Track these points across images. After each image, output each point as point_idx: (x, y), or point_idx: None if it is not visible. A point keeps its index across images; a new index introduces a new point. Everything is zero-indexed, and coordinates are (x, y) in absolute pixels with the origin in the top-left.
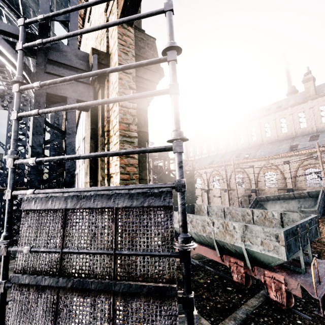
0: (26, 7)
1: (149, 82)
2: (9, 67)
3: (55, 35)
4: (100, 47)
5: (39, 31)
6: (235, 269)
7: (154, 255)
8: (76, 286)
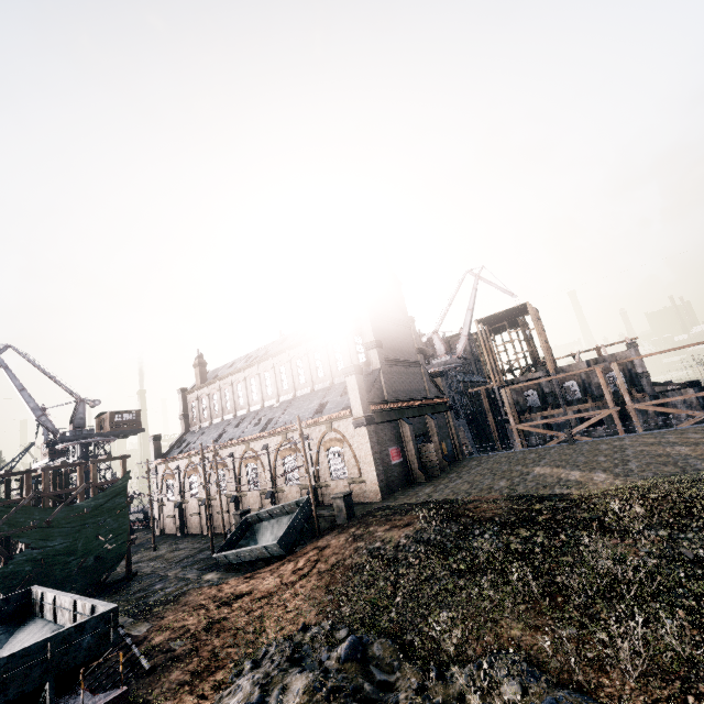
0: None
1: None
2: None
3: None
4: None
5: None
6: None
7: None
8: None
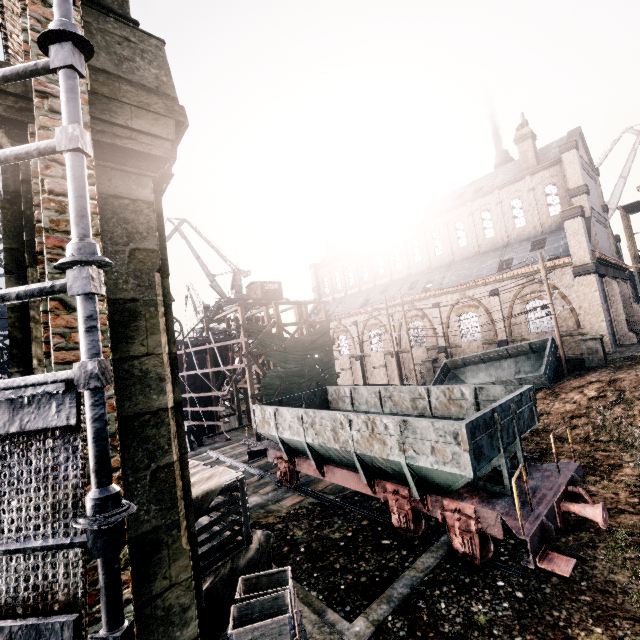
0: None
1: (149, 138)
2: None
3: None
4: None
5: None
6: (394, 504)
7: (33, 550)
8: None
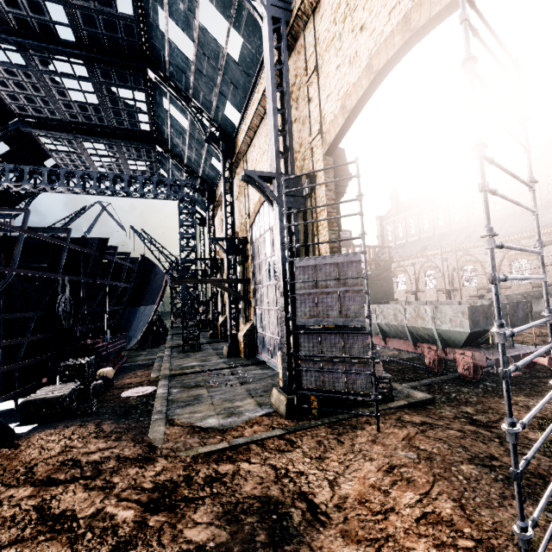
0: (197, 91)
1: (341, 187)
2: (159, 147)
3: (225, 116)
4: (304, 164)
5: (277, 170)
6: (427, 353)
7: (354, 278)
8: (324, 291)
